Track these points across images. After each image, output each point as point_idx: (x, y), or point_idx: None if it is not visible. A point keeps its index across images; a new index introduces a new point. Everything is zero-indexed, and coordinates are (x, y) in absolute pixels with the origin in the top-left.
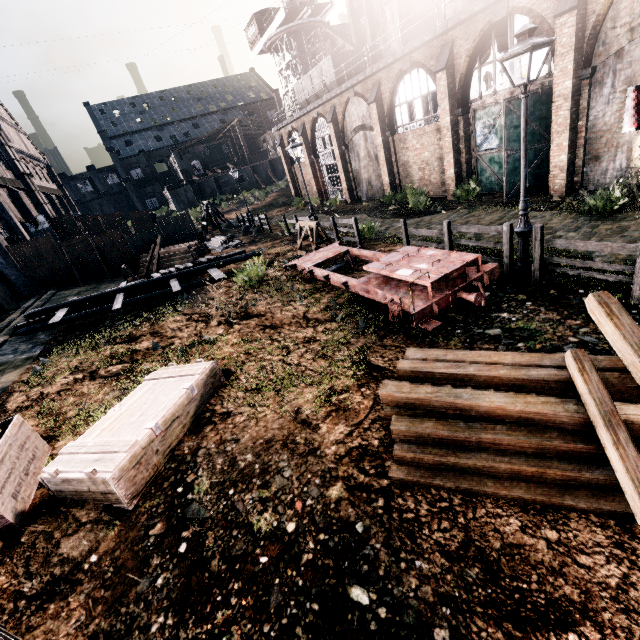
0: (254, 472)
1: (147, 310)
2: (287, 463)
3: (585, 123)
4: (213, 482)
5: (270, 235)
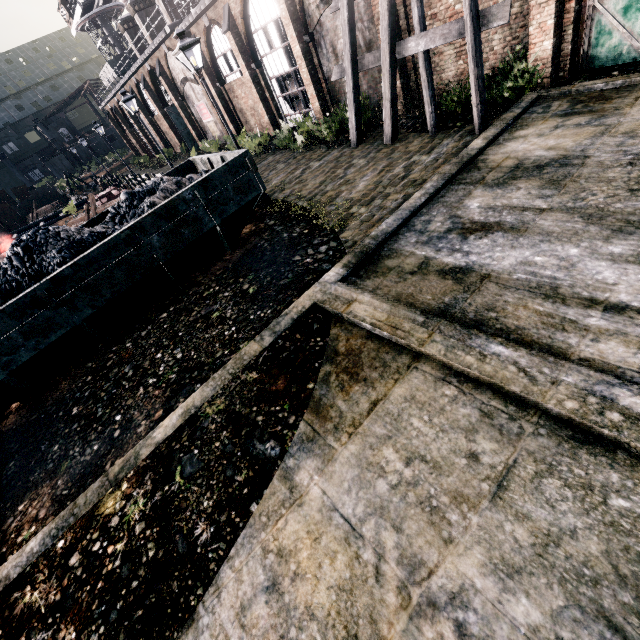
0: None
1: None
2: None
3: (194, 118)
4: None
5: None
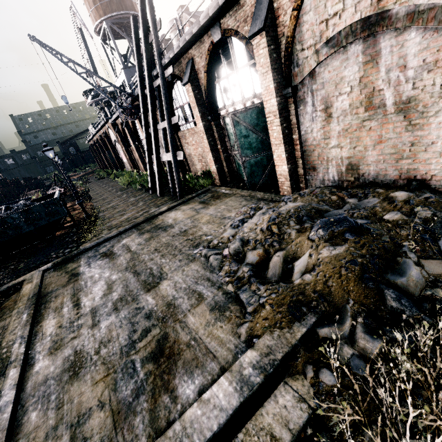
0: None
1: None
2: None
3: (120, 158)
4: None
5: None
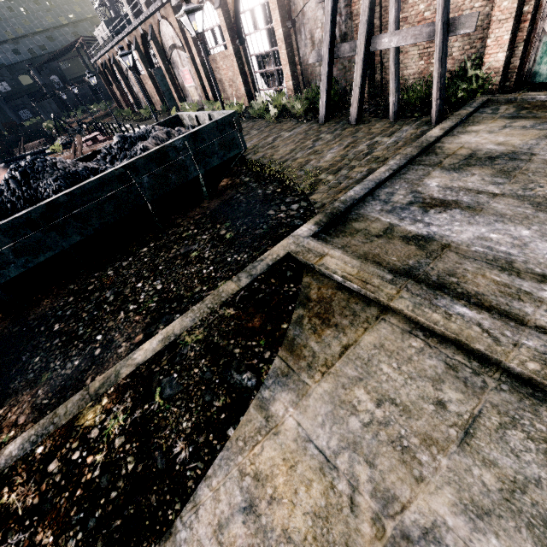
0: None
1: None
2: None
3: (177, 82)
4: None
5: None
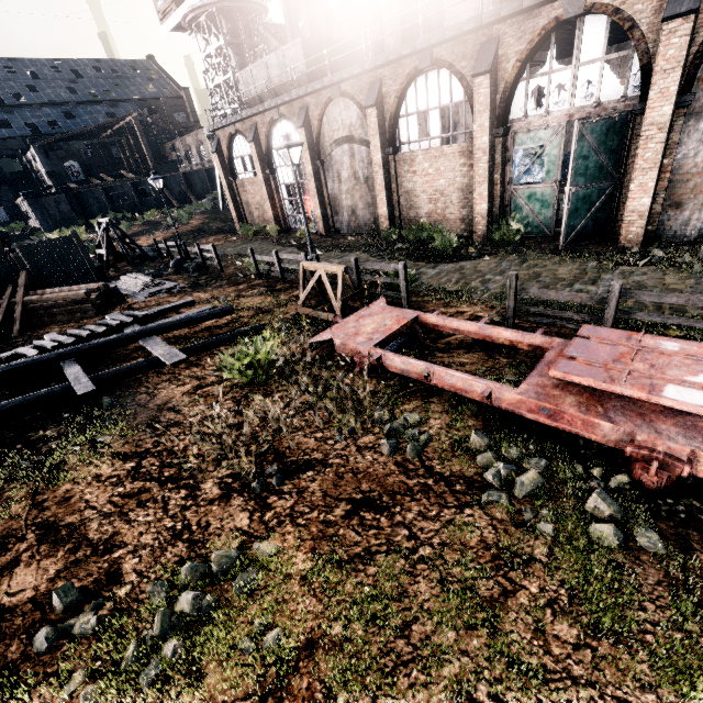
0: None
1: (13, 439)
2: None
3: (672, 162)
4: None
5: (222, 275)
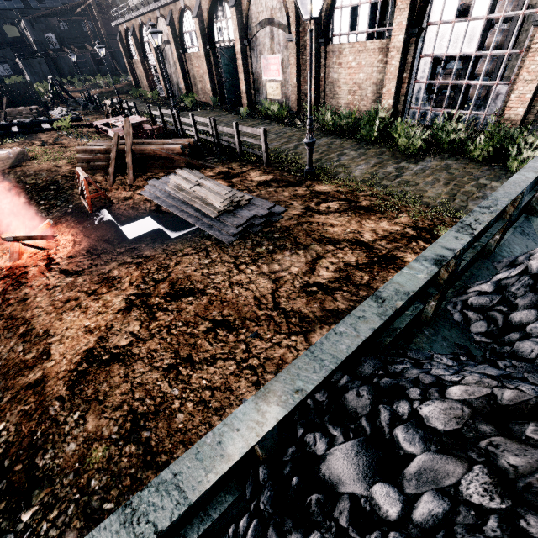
0: (32, 175)
1: None
2: (45, 173)
3: (251, 70)
4: (16, 176)
5: (101, 112)
